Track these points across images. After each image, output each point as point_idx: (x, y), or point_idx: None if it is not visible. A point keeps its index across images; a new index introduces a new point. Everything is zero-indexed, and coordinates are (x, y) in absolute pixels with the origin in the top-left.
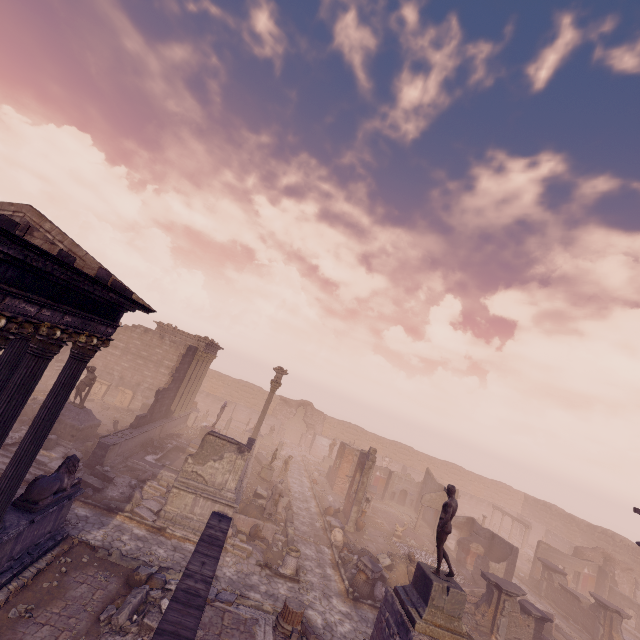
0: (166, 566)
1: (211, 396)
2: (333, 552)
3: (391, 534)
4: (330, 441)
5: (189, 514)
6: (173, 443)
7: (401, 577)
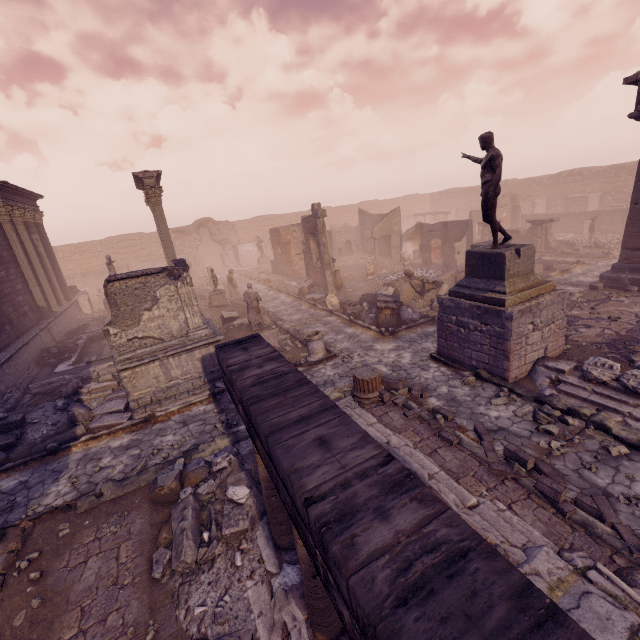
0: (190, 447)
1: (89, 274)
2: (338, 316)
3: (364, 277)
4: (253, 244)
5: (169, 383)
6: (82, 338)
7: (409, 294)
